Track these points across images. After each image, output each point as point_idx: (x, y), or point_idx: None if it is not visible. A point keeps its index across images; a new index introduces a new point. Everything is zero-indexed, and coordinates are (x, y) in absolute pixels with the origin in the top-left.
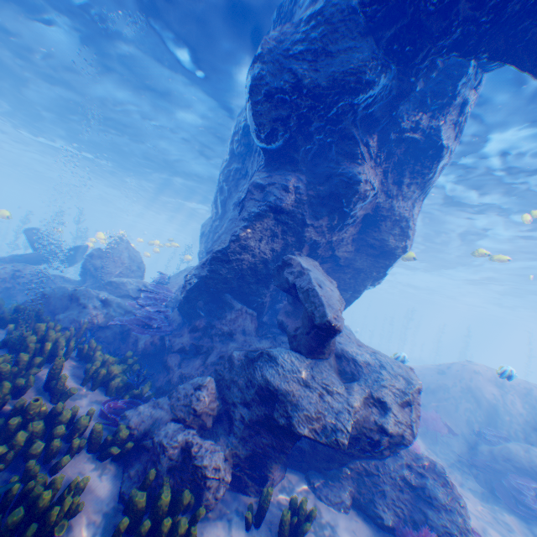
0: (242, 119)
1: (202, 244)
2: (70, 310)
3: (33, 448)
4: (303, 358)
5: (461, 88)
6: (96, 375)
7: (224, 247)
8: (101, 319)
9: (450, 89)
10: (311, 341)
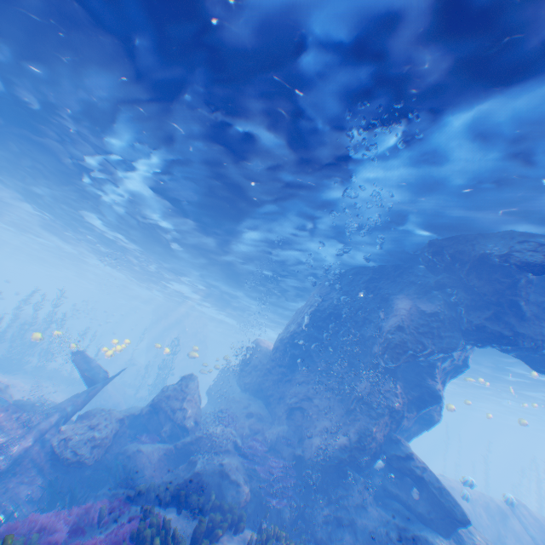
0: (330, 307)
1: (253, 375)
2: (227, 489)
3: None
4: (444, 539)
5: None
6: None
7: (357, 435)
8: (248, 493)
9: None
10: (447, 526)
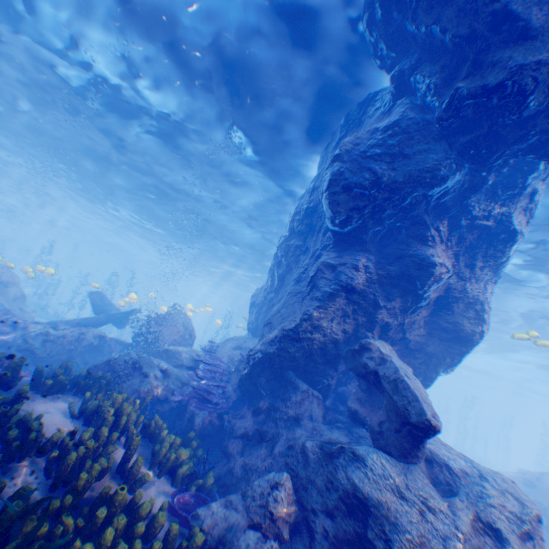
0: (305, 202)
1: (252, 313)
2: (133, 379)
3: (116, 548)
4: (394, 461)
5: (531, 180)
6: (162, 458)
7: (293, 323)
8: (160, 390)
9: (521, 181)
10: (402, 441)
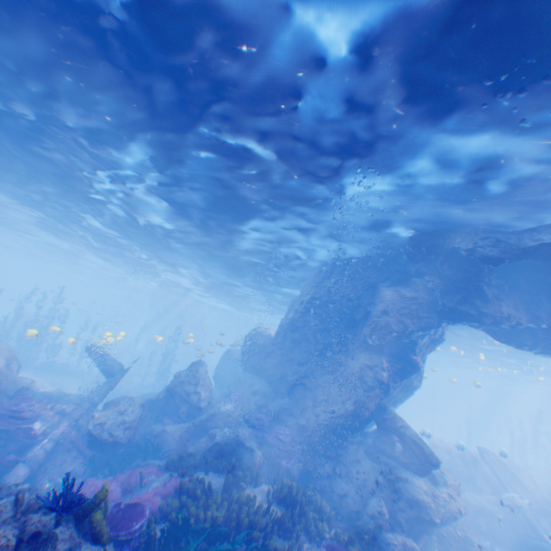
0: (325, 295)
1: (256, 358)
2: (244, 454)
3: None
4: (420, 478)
5: None
6: (317, 507)
7: (350, 403)
8: (261, 456)
9: None
10: (423, 468)
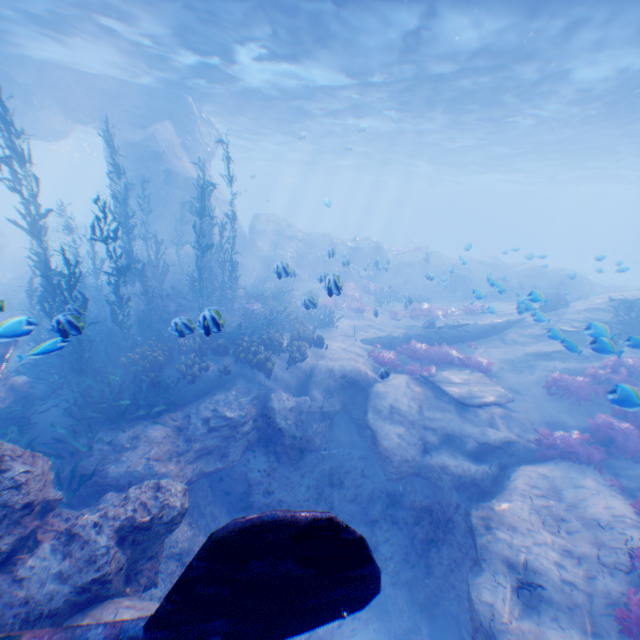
0: None
1: None
2: None
3: None
4: None
5: None
6: None
7: None
8: None
9: None
10: None
